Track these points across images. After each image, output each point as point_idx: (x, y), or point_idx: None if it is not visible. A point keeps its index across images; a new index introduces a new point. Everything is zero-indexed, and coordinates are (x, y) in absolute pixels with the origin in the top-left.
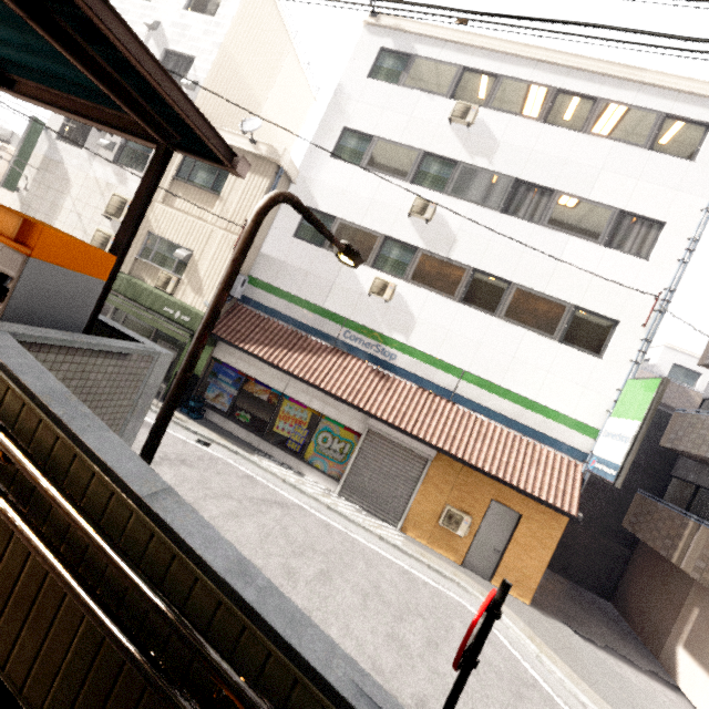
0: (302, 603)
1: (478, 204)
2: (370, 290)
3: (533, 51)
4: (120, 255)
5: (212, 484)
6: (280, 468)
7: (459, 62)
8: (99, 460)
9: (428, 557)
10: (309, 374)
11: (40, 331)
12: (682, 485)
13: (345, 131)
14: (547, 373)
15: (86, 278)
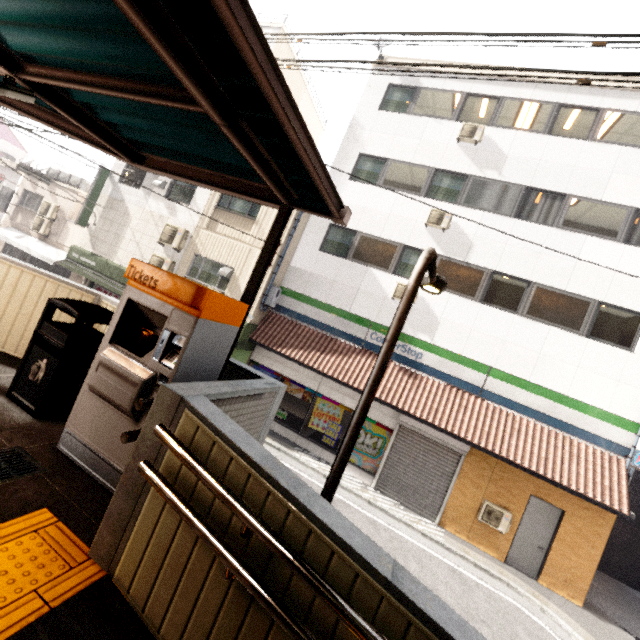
0: None
1: (490, 212)
2: (394, 295)
3: (532, 73)
4: (248, 302)
5: None
6: (318, 462)
7: (462, 89)
8: (337, 537)
9: (471, 554)
10: (342, 375)
11: (214, 386)
12: None
13: (360, 156)
14: (577, 368)
15: (228, 327)
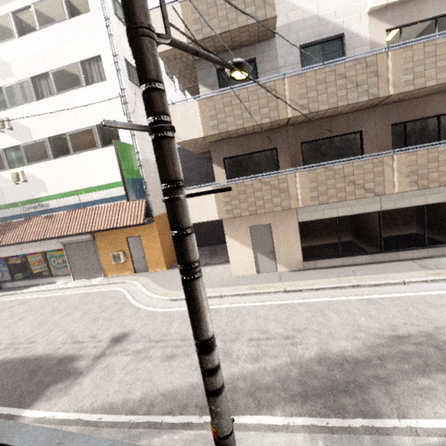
0: None
1: (24, 104)
2: (13, 182)
3: None
4: None
5: None
6: (41, 286)
7: None
8: None
9: (112, 280)
10: (15, 239)
11: None
12: None
13: None
14: (107, 166)
15: None
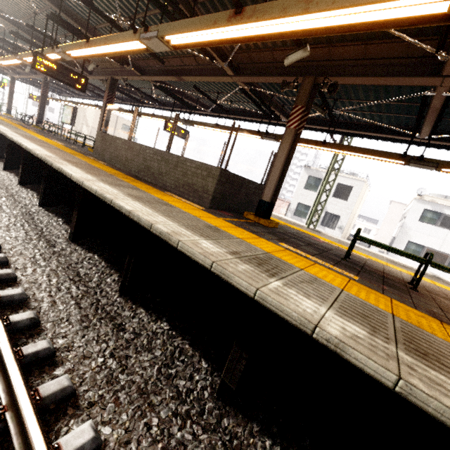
0: None
1: None
2: None
3: None
4: None
5: None
6: None
7: None
8: None
9: None
10: None
11: None
12: None
13: (408, 242)
14: None
15: None
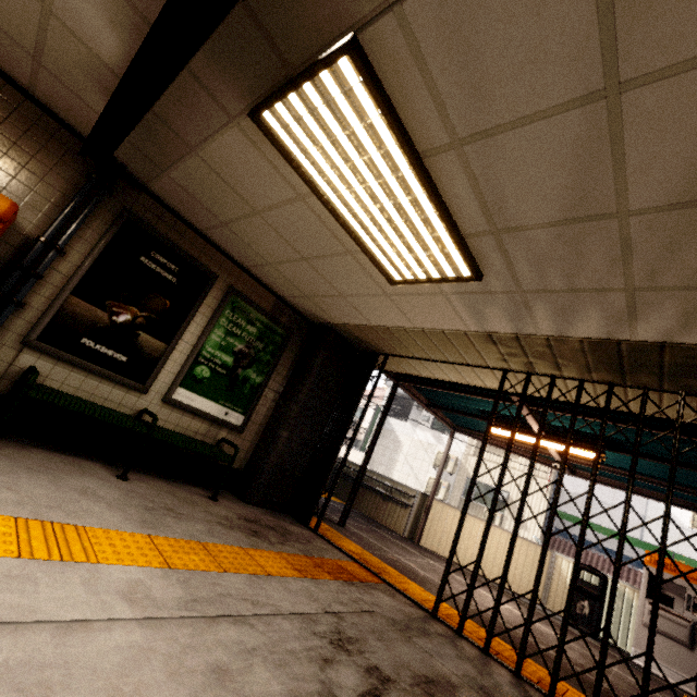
0: None
1: None
2: (692, 525)
3: None
4: None
5: None
6: None
7: None
8: None
9: None
10: None
11: None
12: None
13: None
14: None
15: None
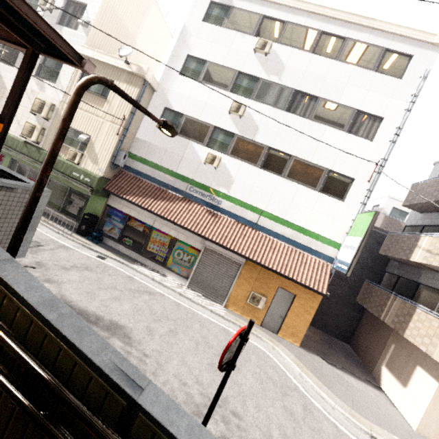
0: (156, 347)
1: (271, 106)
2: (205, 161)
3: (307, 5)
4: (7, 124)
5: (104, 281)
6: (151, 272)
7: (260, 12)
8: None
9: (240, 321)
10: (167, 214)
11: None
12: (391, 276)
13: (188, 57)
14: (312, 211)
15: None
